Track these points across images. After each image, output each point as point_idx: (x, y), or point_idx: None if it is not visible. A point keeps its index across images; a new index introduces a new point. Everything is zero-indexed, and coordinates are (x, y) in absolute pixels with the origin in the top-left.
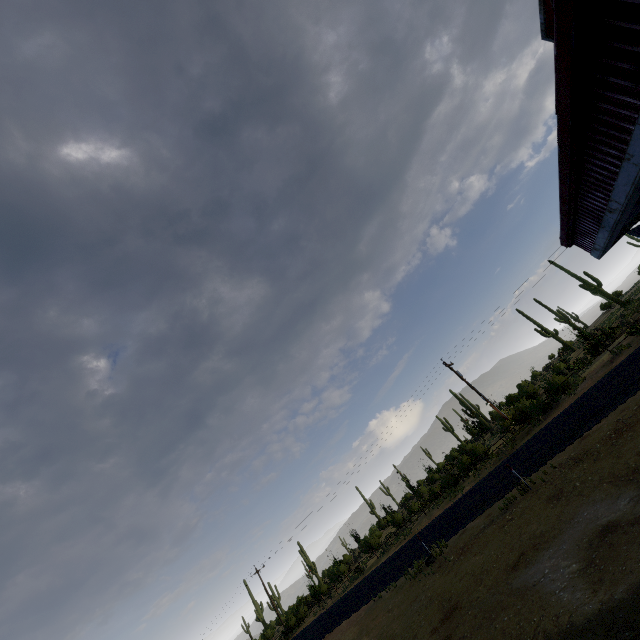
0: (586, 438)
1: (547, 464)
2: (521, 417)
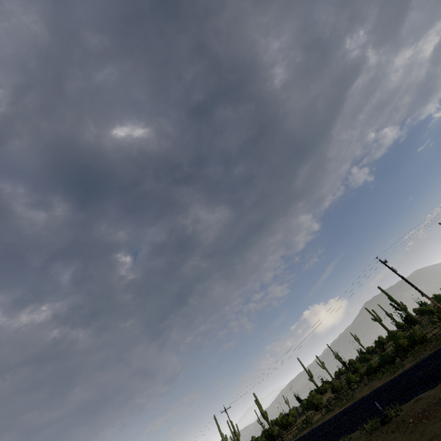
0: None
1: None
2: None
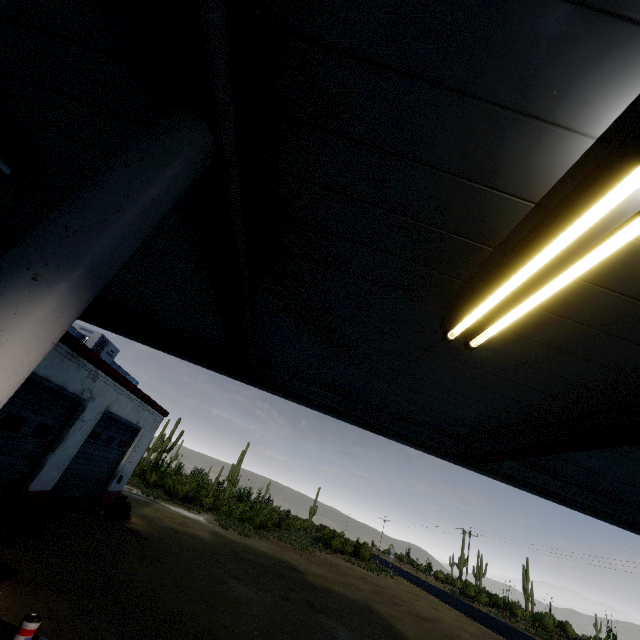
0: None
1: None
2: None
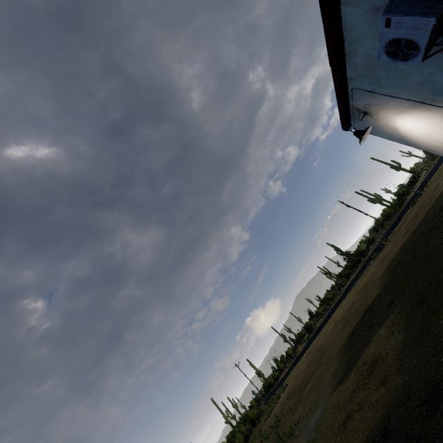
0: (438, 170)
1: (424, 189)
2: (386, 218)
